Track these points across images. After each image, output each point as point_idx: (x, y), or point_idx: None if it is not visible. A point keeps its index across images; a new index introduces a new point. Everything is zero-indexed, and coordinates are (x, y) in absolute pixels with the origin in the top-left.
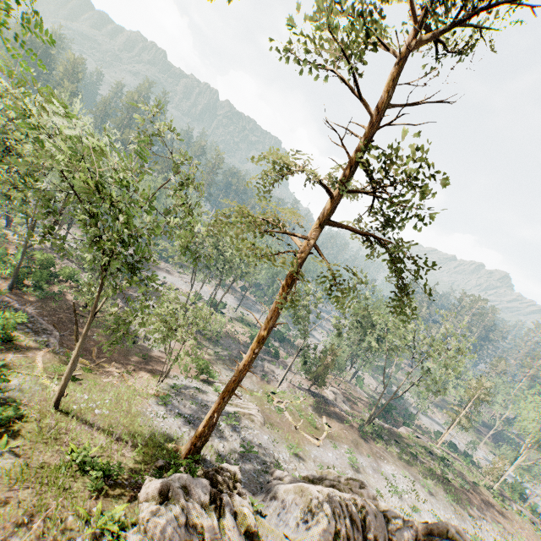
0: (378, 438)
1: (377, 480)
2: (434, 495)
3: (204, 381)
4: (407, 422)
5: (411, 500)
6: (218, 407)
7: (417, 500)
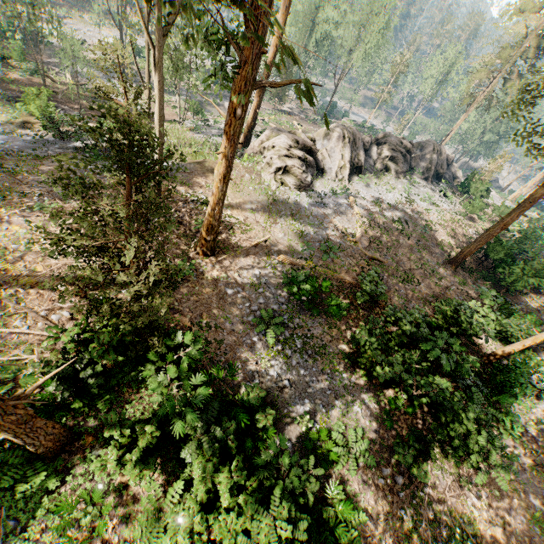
0: None
1: None
2: None
3: (201, 121)
4: None
5: None
6: (257, 105)
7: None
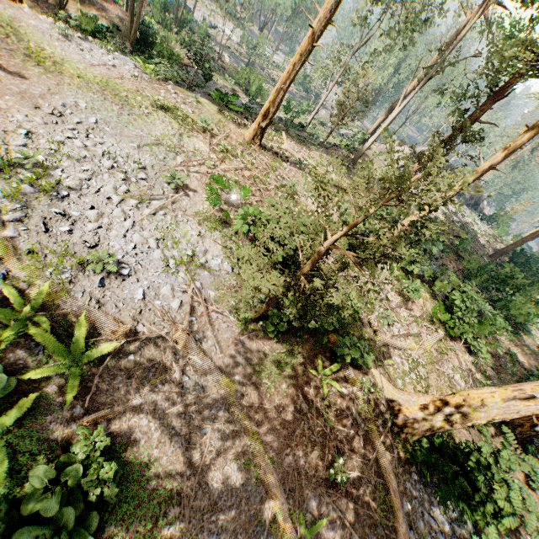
0: None
1: None
2: None
3: None
4: None
5: None
6: (383, 120)
7: None
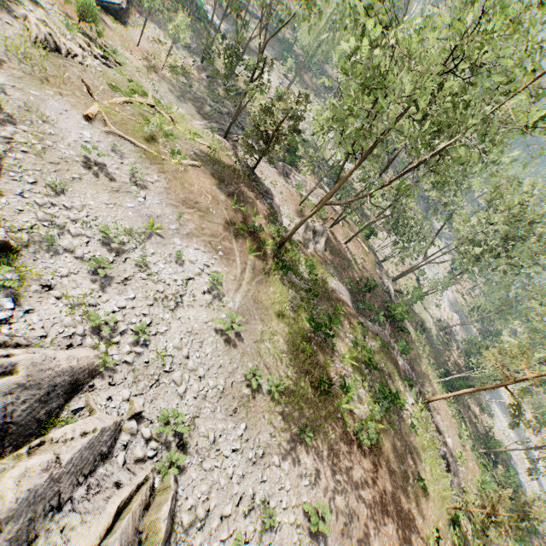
0: (281, 268)
1: (115, 210)
2: (233, 347)
3: (86, 35)
4: (444, 381)
5: (142, 278)
6: None
7: (158, 294)
